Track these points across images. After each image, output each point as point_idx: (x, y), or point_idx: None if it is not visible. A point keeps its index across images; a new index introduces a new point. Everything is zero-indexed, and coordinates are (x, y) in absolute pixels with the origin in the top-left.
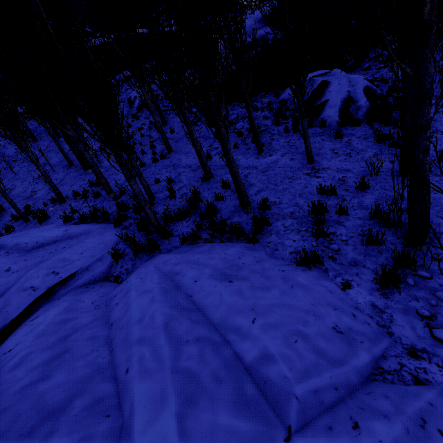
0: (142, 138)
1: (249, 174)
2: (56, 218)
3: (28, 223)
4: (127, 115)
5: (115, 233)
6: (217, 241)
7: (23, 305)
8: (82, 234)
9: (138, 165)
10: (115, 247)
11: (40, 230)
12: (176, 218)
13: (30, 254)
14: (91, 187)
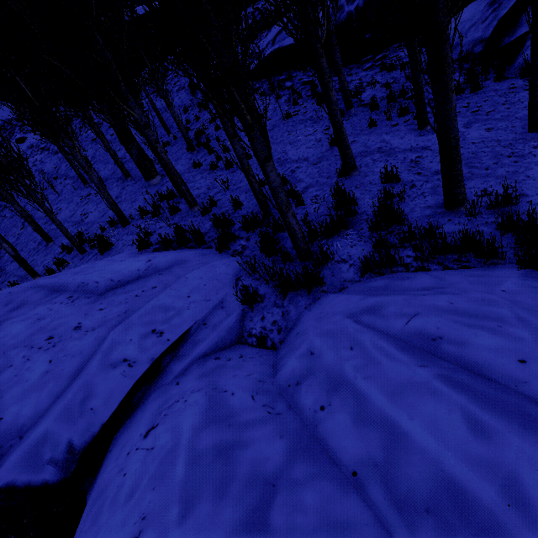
0: (218, 132)
1: (421, 159)
2: (122, 245)
3: (84, 255)
4: (190, 106)
5: (228, 262)
6: (434, 268)
7: (116, 395)
8: (174, 265)
9: (221, 166)
10: (238, 284)
11: (109, 261)
12: (324, 233)
13: (105, 299)
14: (161, 201)
